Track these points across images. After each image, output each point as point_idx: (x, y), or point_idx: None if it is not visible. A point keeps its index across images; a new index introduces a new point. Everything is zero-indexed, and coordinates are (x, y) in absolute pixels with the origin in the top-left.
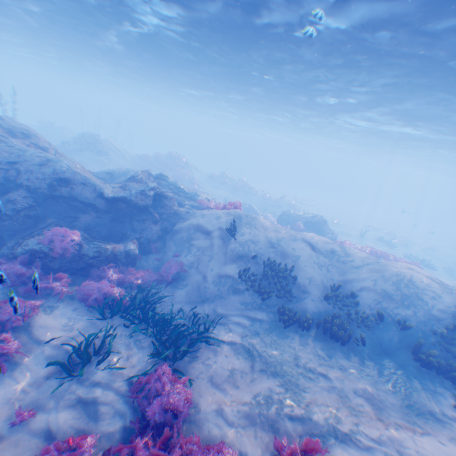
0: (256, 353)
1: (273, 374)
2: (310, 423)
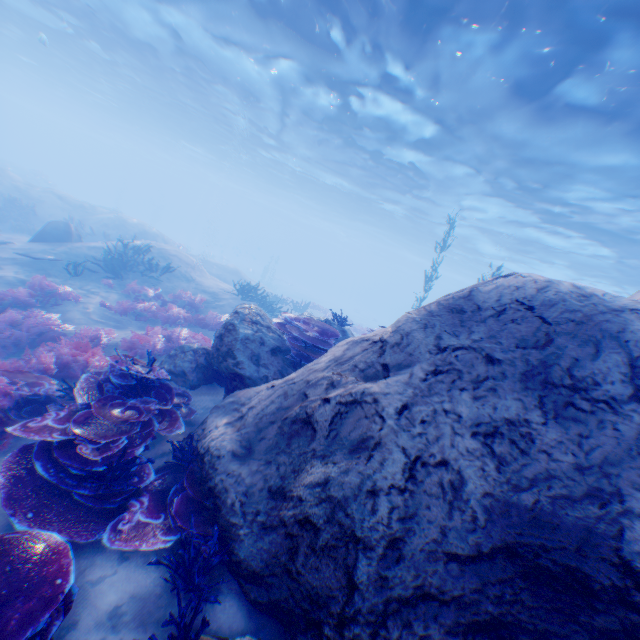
0: None
1: None
2: None
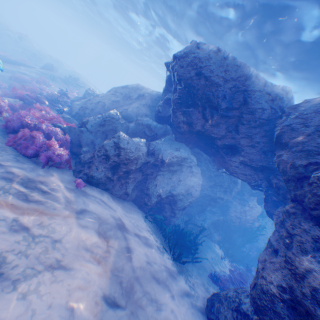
0: None
1: None
2: None
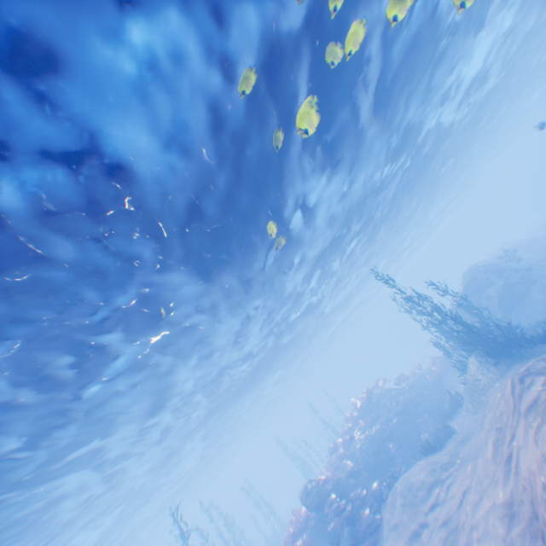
0: None
1: None
2: None
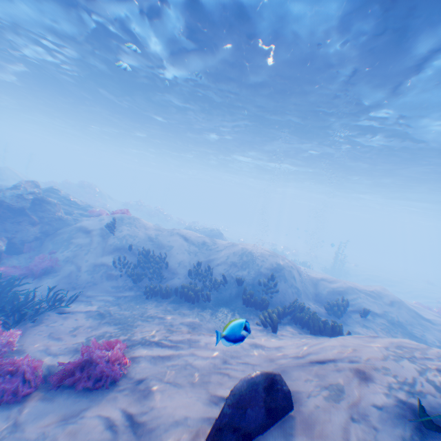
0: (109, 315)
1: (116, 324)
2: (128, 341)
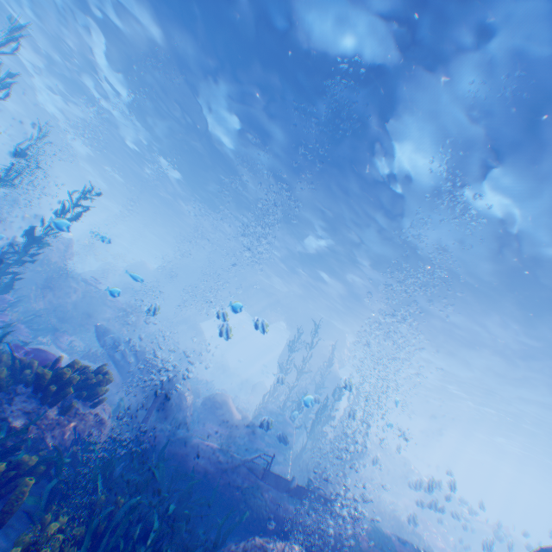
0: None
1: None
2: None
